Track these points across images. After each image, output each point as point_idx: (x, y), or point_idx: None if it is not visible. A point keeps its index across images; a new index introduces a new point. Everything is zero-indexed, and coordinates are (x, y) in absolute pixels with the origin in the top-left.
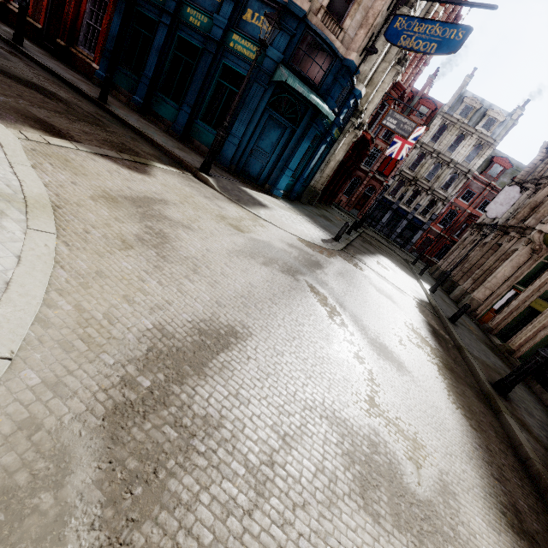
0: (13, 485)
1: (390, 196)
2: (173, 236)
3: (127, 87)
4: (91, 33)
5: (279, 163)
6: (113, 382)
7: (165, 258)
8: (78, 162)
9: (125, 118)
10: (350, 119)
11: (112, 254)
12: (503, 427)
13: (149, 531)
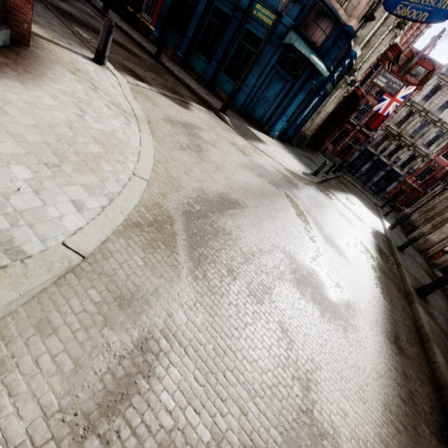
0: (158, 219)
1: (372, 148)
2: (205, 148)
3: (172, 45)
4: (151, 2)
5: (278, 110)
6: (184, 202)
7: (202, 159)
8: (153, 98)
9: (172, 69)
10: (344, 76)
11: (176, 151)
12: (412, 310)
13: (203, 250)
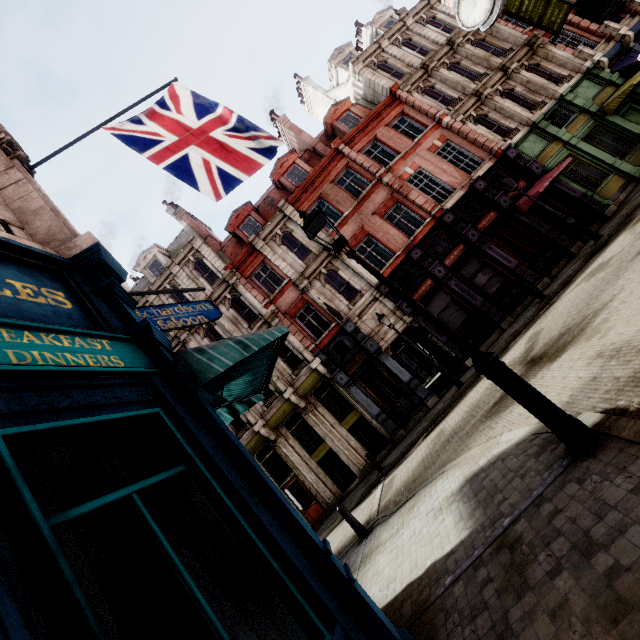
0: None
1: None
2: None
3: None
4: None
5: None
6: None
7: None
8: None
9: None
10: None
11: None
12: None
13: None
